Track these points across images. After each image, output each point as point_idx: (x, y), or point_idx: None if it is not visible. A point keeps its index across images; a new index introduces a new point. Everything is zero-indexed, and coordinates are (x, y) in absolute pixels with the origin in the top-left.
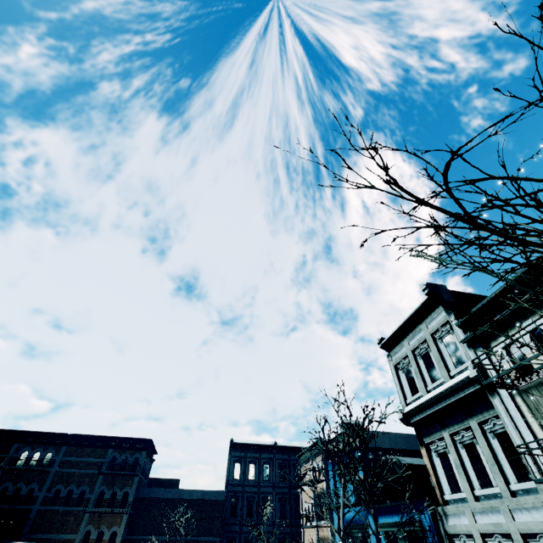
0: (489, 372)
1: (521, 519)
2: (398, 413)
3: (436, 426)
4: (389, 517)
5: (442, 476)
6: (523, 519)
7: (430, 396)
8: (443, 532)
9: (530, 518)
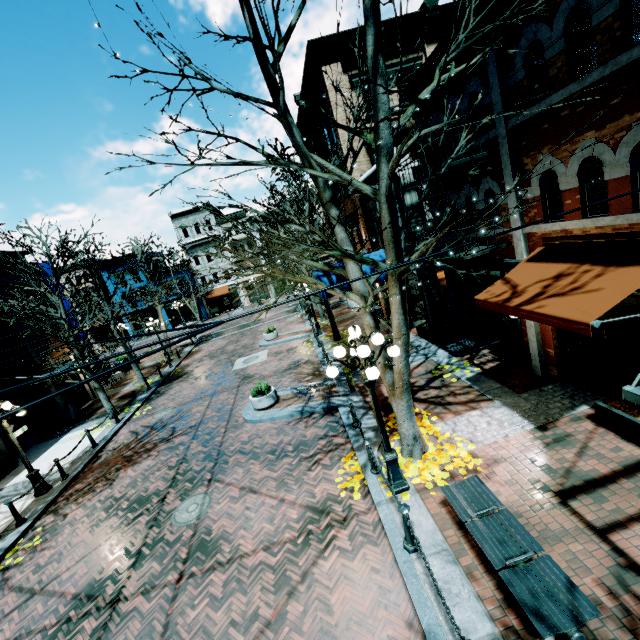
0: (221, 234)
1: (221, 266)
2: (180, 244)
3: (195, 248)
4: (164, 280)
5: (193, 262)
6: (221, 265)
7: (199, 239)
8: (194, 276)
9: (223, 265)
